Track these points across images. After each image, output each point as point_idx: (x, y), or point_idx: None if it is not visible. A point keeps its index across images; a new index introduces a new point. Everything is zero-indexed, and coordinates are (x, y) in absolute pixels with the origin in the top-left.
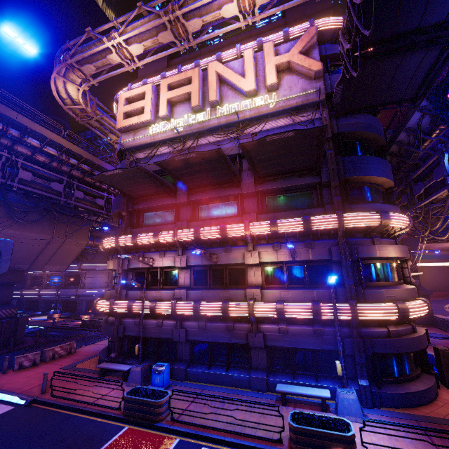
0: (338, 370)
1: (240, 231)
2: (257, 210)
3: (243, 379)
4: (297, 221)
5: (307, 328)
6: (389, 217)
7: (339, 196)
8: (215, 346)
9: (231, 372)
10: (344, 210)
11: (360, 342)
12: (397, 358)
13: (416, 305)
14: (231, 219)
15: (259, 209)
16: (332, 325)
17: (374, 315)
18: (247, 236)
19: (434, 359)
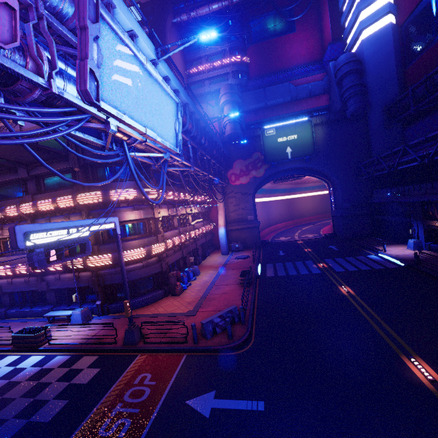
0: (73, 299)
1: (14, 211)
2: (38, 190)
3: (39, 311)
4: (49, 202)
5: (71, 275)
6: (108, 195)
7: (80, 179)
8: (27, 293)
9: (34, 309)
10: (84, 190)
11: (95, 280)
12: (130, 284)
13: (129, 252)
14: (16, 200)
15: (39, 189)
16: (86, 271)
17: (96, 263)
18: (21, 215)
19: (183, 278)
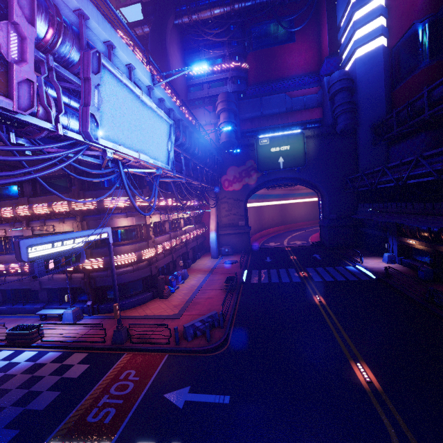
0: (66, 299)
1: (10, 213)
2: (34, 193)
3: (31, 309)
4: (45, 206)
5: (63, 276)
6: (103, 202)
7: (76, 186)
8: (20, 291)
9: (26, 306)
10: (79, 197)
11: (86, 282)
12: (120, 286)
13: (121, 257)
14: (12, 202)
15: (35, 192)
16: (78, 273)
17: (88, 266)
18: (17, 216)
19: (172, 282)
